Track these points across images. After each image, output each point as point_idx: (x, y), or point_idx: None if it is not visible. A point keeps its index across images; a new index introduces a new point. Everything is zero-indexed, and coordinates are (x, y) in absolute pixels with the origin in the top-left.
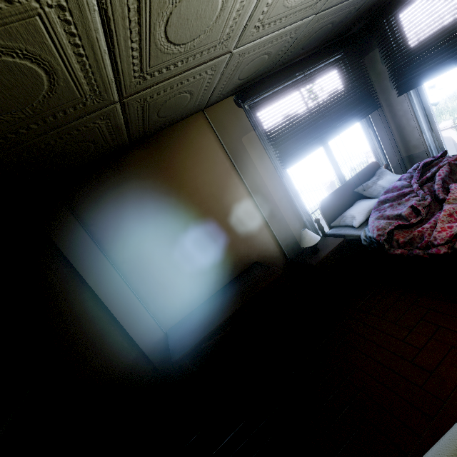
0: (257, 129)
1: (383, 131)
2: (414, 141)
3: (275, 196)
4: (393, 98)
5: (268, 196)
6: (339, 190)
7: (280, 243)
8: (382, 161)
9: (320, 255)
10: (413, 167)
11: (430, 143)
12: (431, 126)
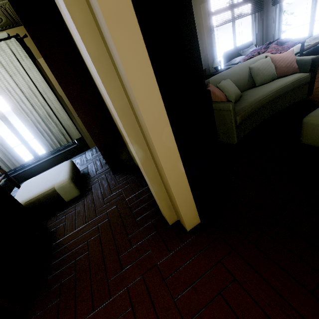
0: (208, 2)
1: (259, 26)
2: (271, 35)
3: (206, 42)
4: (270, 8)
5: (204, 41)
6: (233, 49)
7: (203, 66)
8: (254, 43)
9: (219, 72)
10: (265, 44)
11: (276, 37)
12: (279, 28)
